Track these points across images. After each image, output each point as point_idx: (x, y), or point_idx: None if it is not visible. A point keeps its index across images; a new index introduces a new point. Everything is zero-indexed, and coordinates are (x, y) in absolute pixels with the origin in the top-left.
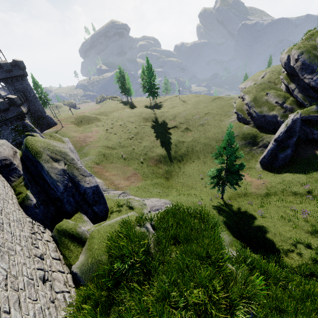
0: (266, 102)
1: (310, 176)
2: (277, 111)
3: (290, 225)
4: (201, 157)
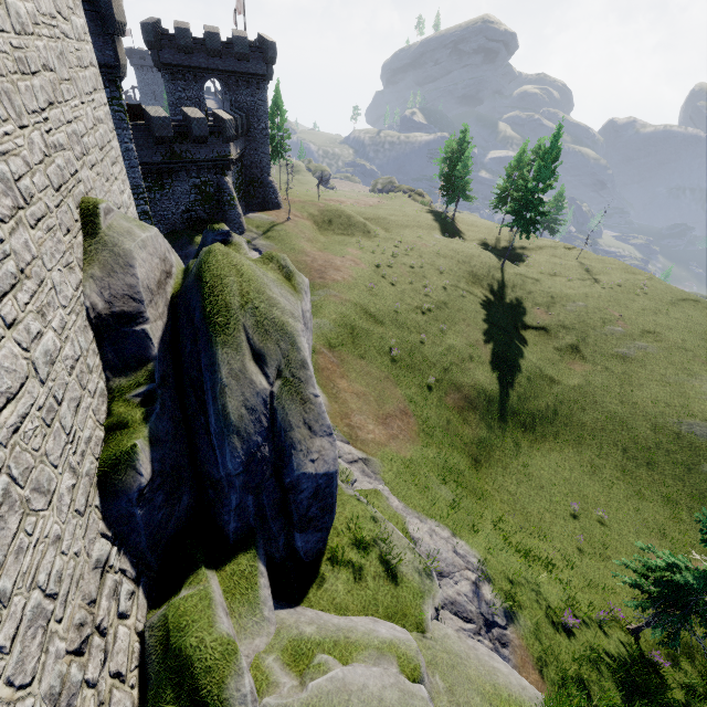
0: None
1: None
2: None
3: None
4: (589, 447)
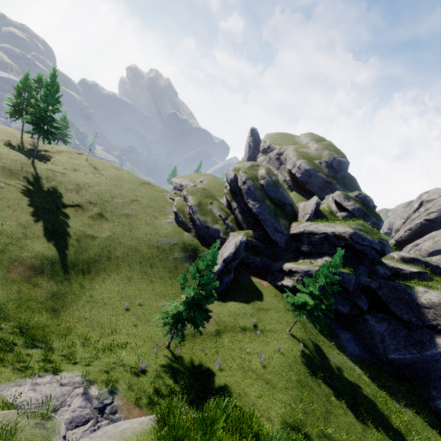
0: (210, 211)
1: (252, 306)
2: (220, 225)
3: (250, 376)
4: (124, 268)
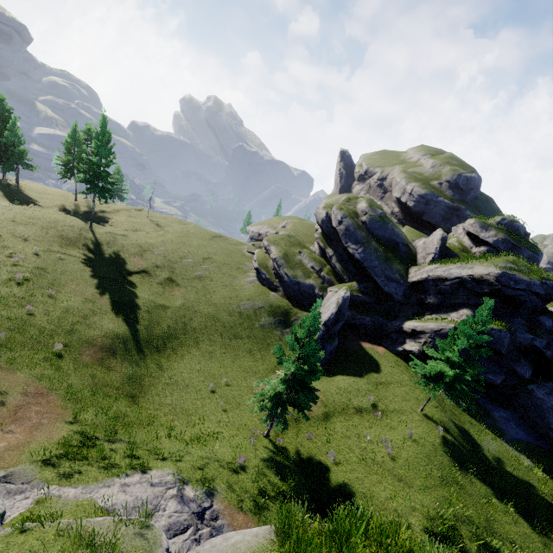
0: (300, 263)
1: (367, 379)
2: (314, 280)
3: (376, 471)
4: (203, 342)
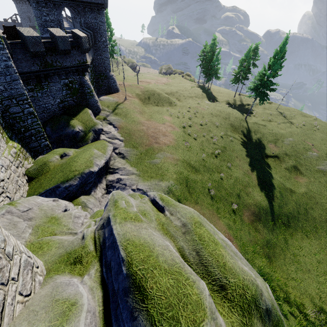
0: None
1: None
2: None
3: None
4: (322, 234)
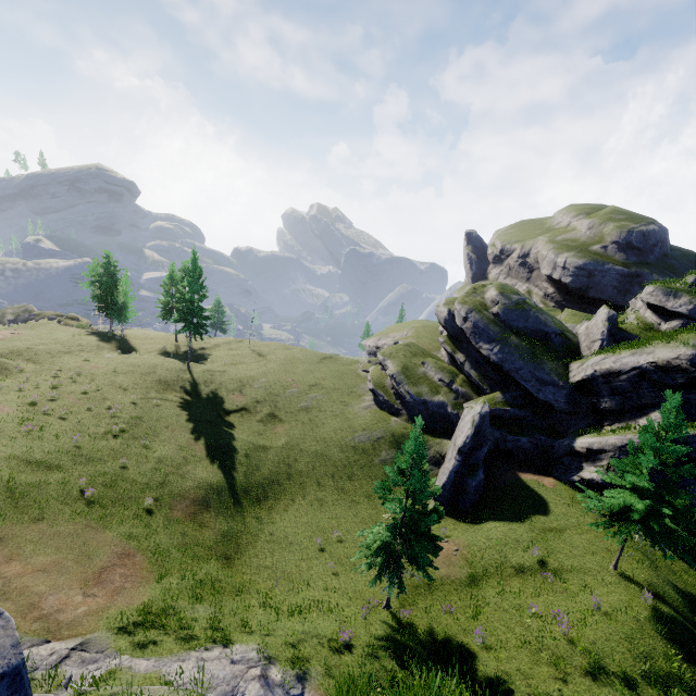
0: (424, 377)
1: (530, 525)
2: (444, 395)
3: (547, 661)
4: (311, 487)
